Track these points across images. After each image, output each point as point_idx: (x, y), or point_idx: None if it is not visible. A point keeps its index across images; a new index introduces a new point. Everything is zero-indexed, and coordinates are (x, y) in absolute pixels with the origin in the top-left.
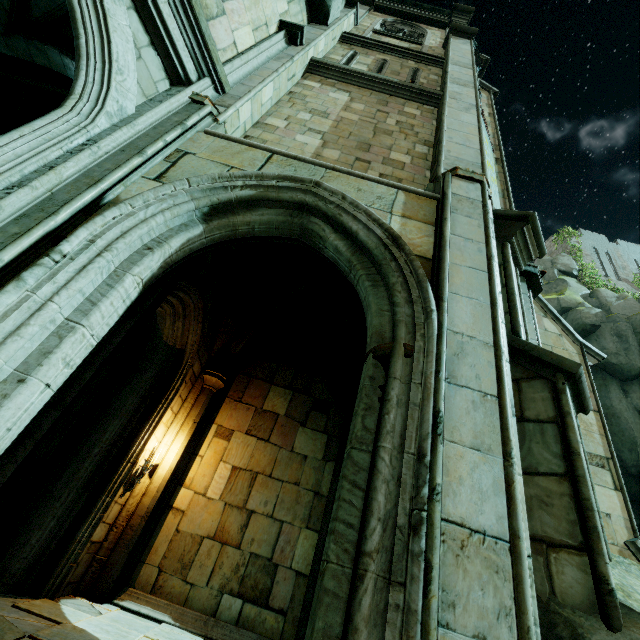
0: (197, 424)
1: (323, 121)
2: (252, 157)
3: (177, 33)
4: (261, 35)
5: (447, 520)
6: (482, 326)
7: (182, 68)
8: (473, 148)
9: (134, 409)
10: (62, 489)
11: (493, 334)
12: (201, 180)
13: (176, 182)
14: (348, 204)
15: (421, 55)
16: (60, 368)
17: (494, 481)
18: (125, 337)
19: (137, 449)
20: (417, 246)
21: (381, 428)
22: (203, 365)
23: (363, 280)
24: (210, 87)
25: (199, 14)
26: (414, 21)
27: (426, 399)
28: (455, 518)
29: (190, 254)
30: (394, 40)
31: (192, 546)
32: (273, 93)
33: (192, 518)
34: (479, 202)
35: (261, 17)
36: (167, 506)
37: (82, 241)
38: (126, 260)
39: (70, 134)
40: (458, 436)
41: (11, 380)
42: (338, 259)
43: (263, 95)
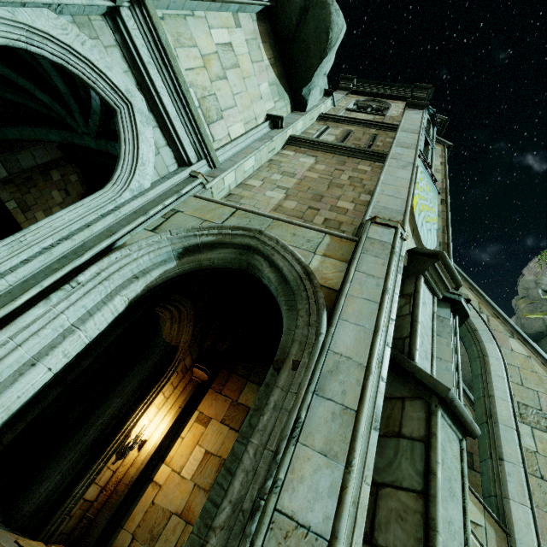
0: (182, 409)
1: (290, 180)
2: (221, 212)
3: (185, 136)
4: (251, 126)
5: (280, 511)
6: (360, 349)
7: (186, 156)
8: (400, 198)
9: (133, 391)
10: (70, 450)
11: (368, 356)
12: (179, 231)
13: (162, 233)
14: (280, 246)
15: (380, 124)
16: (60, 358)
17: (331, 484)
18: (120, 336)
19: (130, 424)
20: (328, 279)
21: (255, 426)
22: (194, 359)
23: (283, 304)
24: (205, 165)
25: (200, 124)
26: (382, 98)
27: (294, 406)
28: (287, 511)
29: (169, 279)
30: (362, 114)
31: (162, 520)
32: (255, 163)
33: (166, 493)
34: (389, 244)
35: (252, 115)
36: (149, 478)
37: (93, 273)
38: (120, 285)
39: (105, 204)
40: (311, 441)
41: (28, 364)
42: (271, 287)
43: (246, 165)
